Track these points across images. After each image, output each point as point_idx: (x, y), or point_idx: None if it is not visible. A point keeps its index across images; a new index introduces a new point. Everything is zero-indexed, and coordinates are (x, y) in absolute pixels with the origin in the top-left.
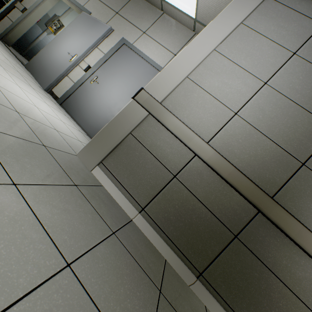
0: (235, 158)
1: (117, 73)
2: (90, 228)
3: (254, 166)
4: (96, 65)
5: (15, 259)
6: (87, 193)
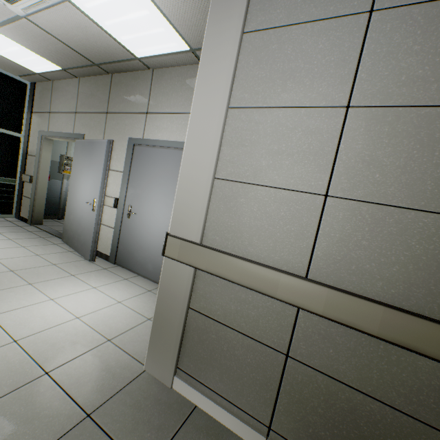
0: (375, 281)
1: (148, 187)
2: None
3: (425, 282)
4: (122, 192)
5: None
6: None
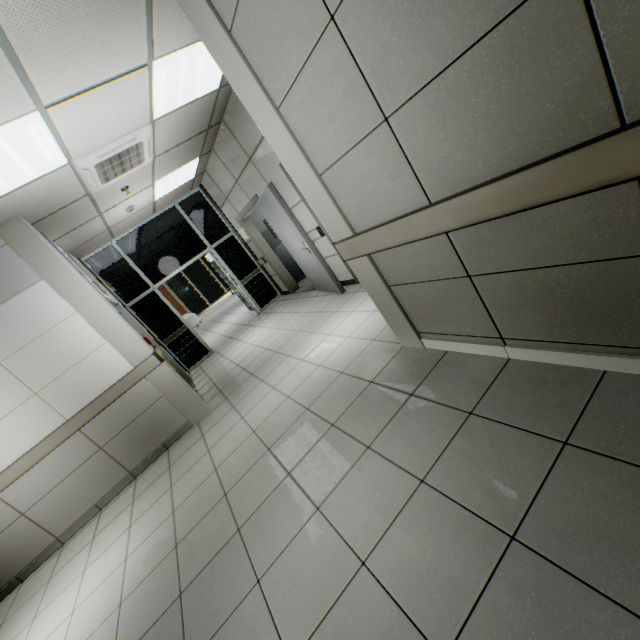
0: (475, 164)
1: None
2: (436, 433)
3: (510, 130)
4: (315, 219)
5: (387, 495)
6: (427, 390)
